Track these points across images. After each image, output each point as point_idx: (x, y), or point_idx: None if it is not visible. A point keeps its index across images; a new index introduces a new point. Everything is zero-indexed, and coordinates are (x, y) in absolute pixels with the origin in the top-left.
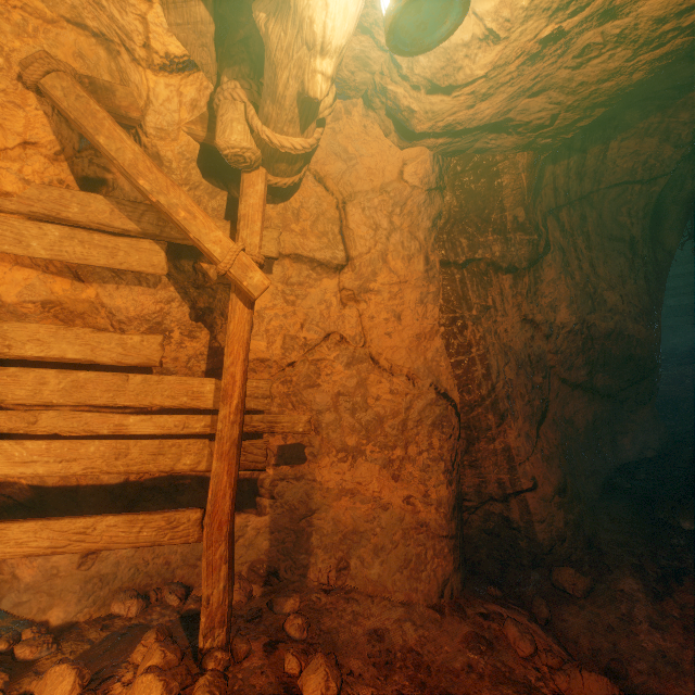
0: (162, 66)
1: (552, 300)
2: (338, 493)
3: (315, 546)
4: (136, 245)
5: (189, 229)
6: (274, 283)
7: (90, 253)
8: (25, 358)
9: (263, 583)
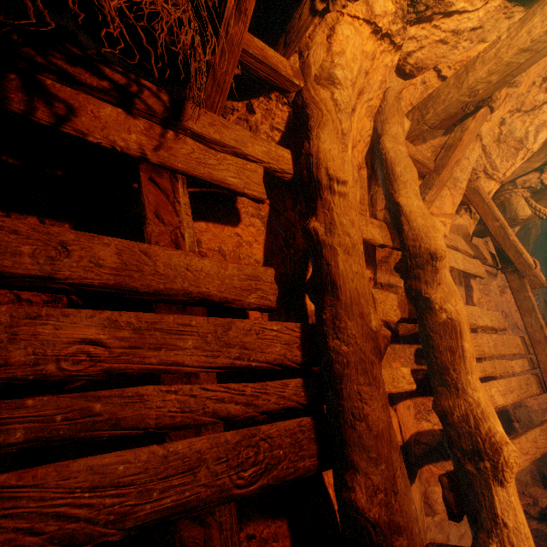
0: (501, 181)
1: (545, 289)
2: (541, 412)
3: None
4: (477, 263)
5: (523, 253)
6: (477, 284)
7: (470, 267)
8: (477, 328)
9: (543, 486)
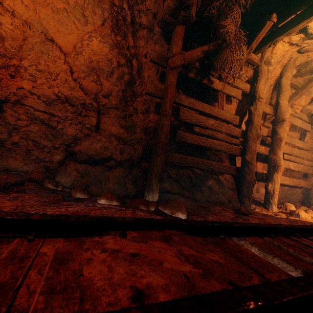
0: None
1: None
2: None
3: (311, 197)
4: (308, 125)
5: None
6: (309, 134)
7: (303, 126)
8: (295, 146)
9: (301, 204)
